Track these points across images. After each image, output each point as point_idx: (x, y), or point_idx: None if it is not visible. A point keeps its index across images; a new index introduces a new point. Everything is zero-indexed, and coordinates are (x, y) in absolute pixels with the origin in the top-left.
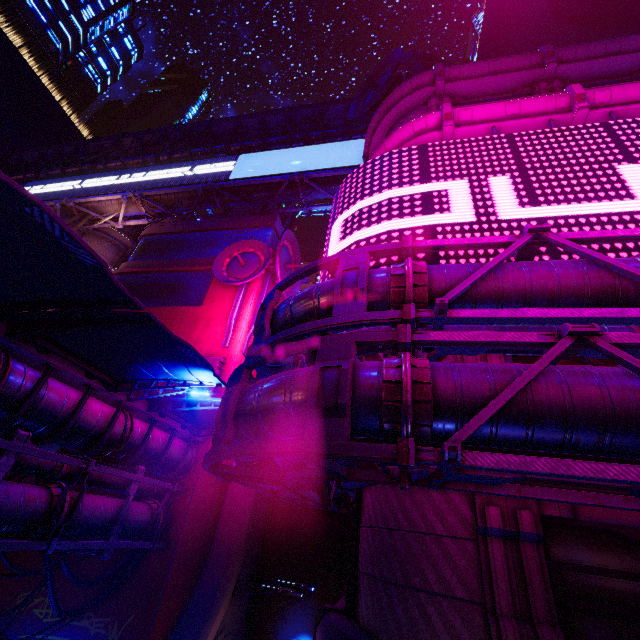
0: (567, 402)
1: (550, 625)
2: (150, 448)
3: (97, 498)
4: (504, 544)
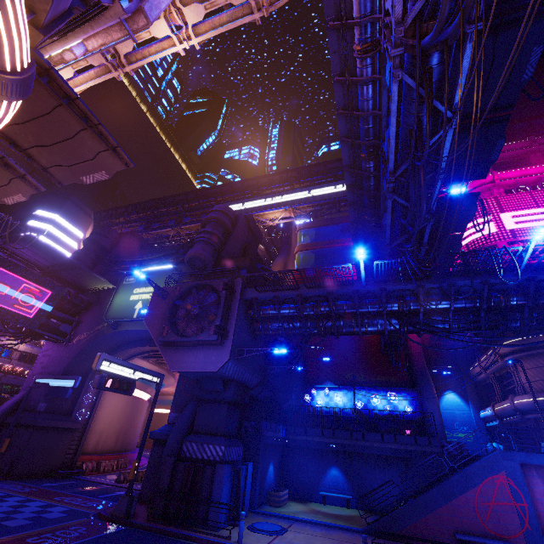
0: None
1: None
2: None
3: None
4: None
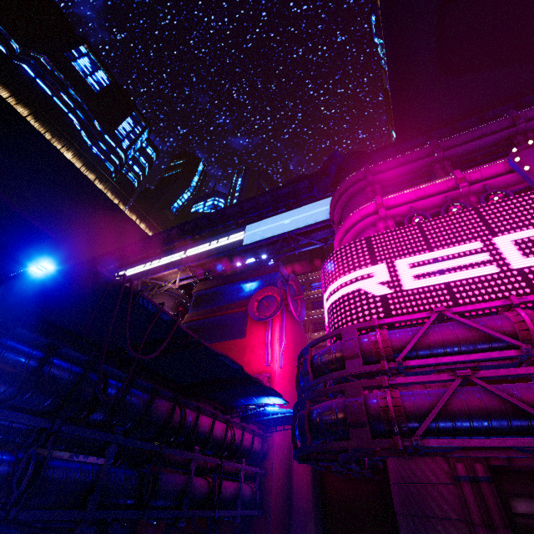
0: (466, 409)
1: (504, 528)
2: (244, 446)
3: (225, 482)
4: (471, 484)
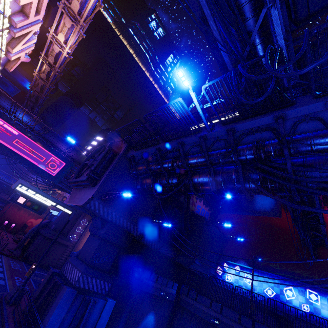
0: None
1: None
2: None
3: None
4: None
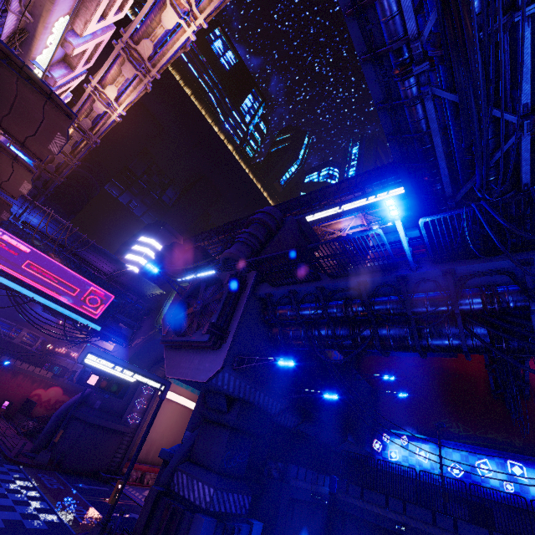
0: None
1: None
2: None
3: None
4: None
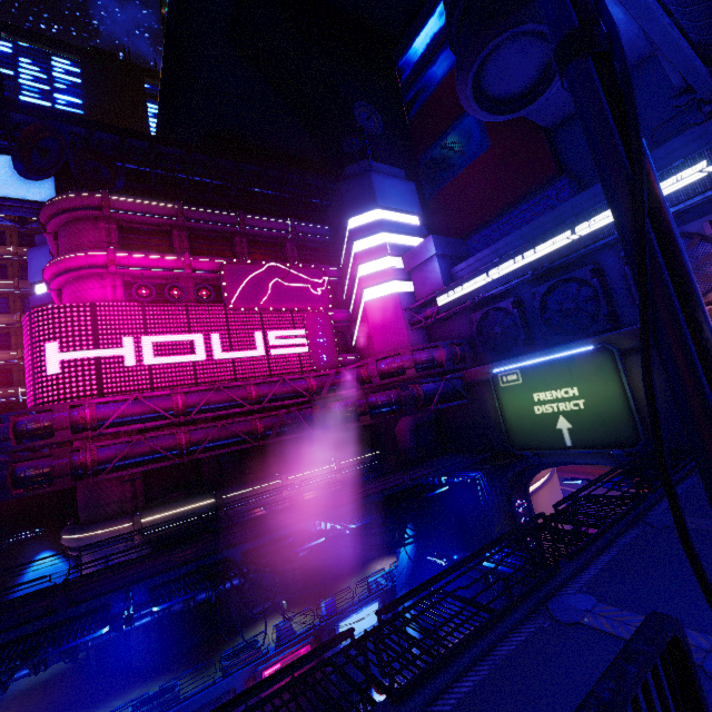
0: (135, 455)
1: (142, 497)
2: None
3: None
4: (131, 482)
